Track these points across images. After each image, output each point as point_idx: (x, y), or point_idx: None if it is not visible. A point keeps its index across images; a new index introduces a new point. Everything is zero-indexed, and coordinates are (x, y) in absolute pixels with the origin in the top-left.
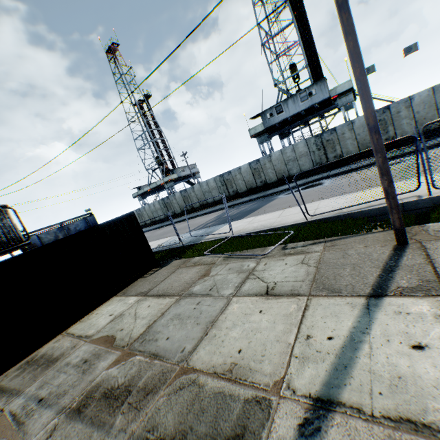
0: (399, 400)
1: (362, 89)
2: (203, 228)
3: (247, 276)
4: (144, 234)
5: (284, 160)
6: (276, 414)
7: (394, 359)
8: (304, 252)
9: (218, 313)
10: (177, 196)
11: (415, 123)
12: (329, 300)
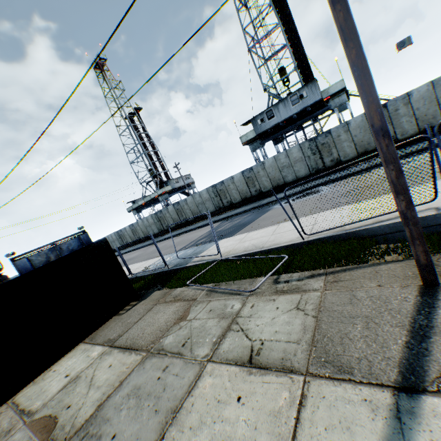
0: None
1: (361, 78)
2: (193, 246)
3: (229, 324)
4: (119, 263)
5: (278, 167)
6: None
7: None
8: (300, 290)
9: (185, 393)
10: (170, 210)
11: (416, 120)
12: (336, 387)
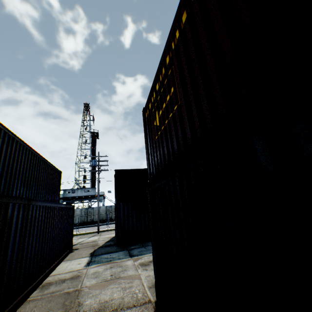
0: (90, 240)
1: (98, 202)
2: None
3: None
4: None
5: None
6: (74, 243)
7: (91, 239)
8: (77, 236)
9: None
10: None
11: None
12: (82, 238)
